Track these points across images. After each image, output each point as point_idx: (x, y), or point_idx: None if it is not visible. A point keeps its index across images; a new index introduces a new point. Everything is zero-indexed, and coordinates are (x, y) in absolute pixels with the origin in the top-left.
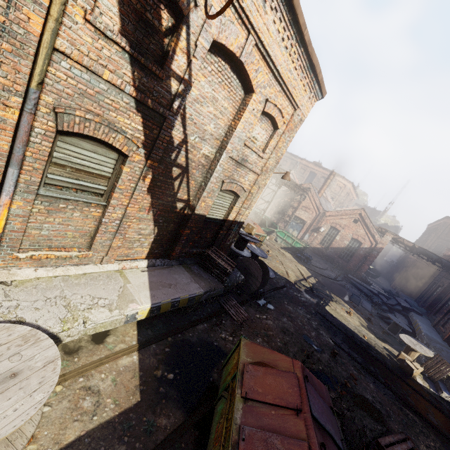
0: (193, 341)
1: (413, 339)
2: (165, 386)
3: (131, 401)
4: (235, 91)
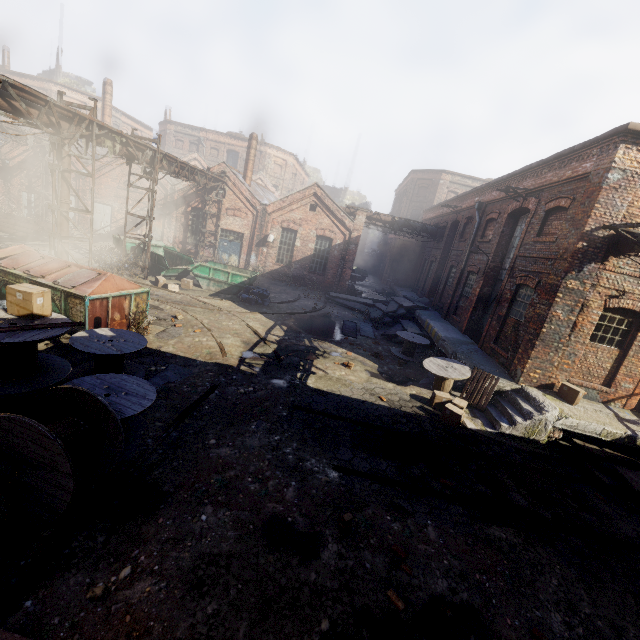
0: None
1: (441, 360)
2: None
3: None
4: None
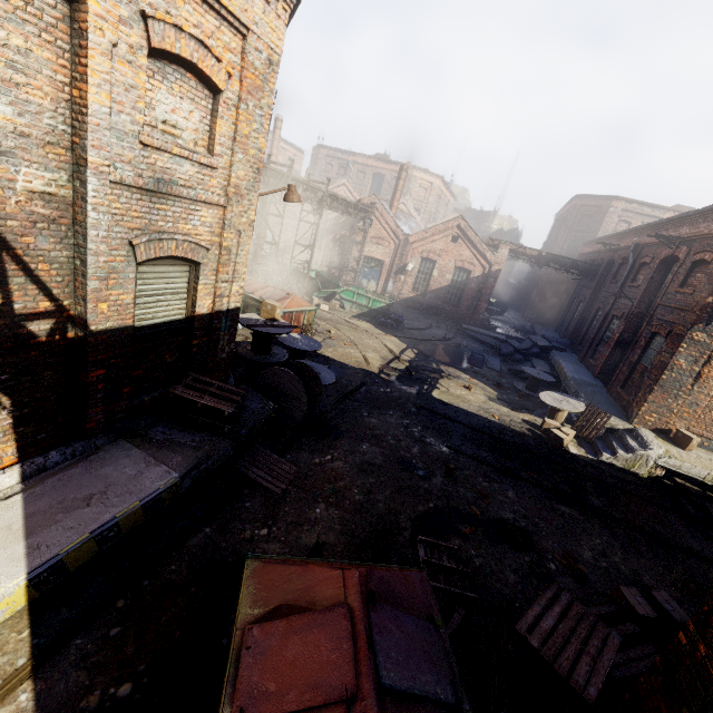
0: (179, 579)
1: (558, 395)
2: None
3: None
4: None
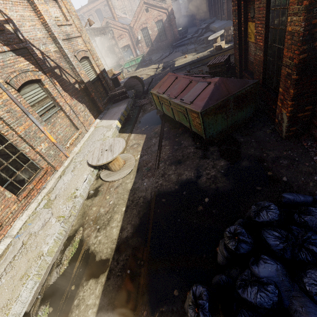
0: (142, 119)
1: (214, 34)
2: (148, 128)
3: (144, 137)
4: (20, 0)
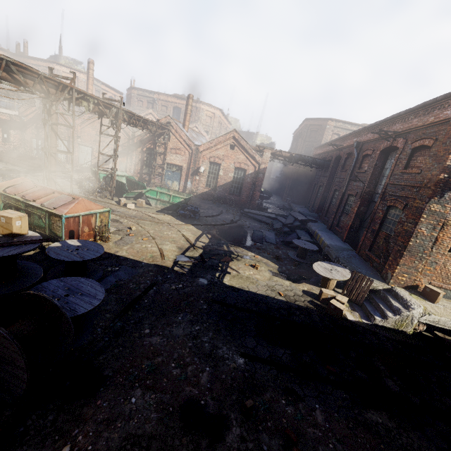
0: None
1: (327, 264)
2: None
3: None
4: None
